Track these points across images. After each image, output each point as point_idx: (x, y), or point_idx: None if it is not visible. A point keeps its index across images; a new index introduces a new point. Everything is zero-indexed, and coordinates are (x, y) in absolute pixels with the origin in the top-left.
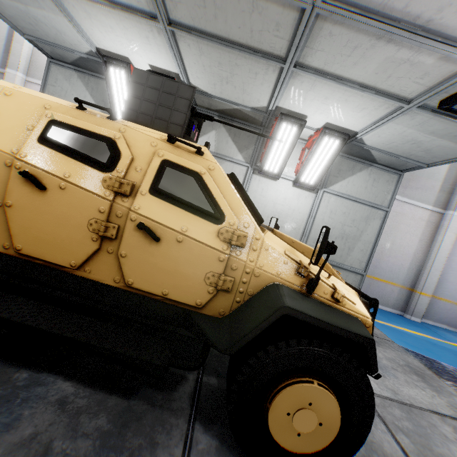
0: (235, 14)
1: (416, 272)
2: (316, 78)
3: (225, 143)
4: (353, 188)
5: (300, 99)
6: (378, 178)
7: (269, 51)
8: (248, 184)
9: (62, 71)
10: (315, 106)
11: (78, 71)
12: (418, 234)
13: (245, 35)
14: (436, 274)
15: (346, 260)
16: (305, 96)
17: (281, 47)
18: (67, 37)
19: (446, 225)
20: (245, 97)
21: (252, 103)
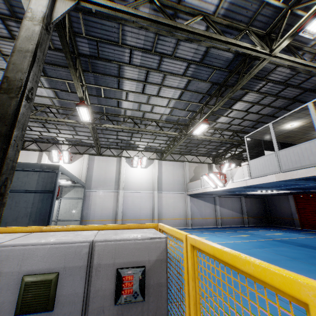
0: None
1: (115, 213)
2: None
3: None
4: (71, 195)
5: None
6: (78, 190)
7: None
8: None
9: None
10: None
11: None
12: (112, 200)
13: None
14: (120, 212)
15: (73, 217)
16: None
17: None
18: None
19: (119, 195)
20: None
21: None
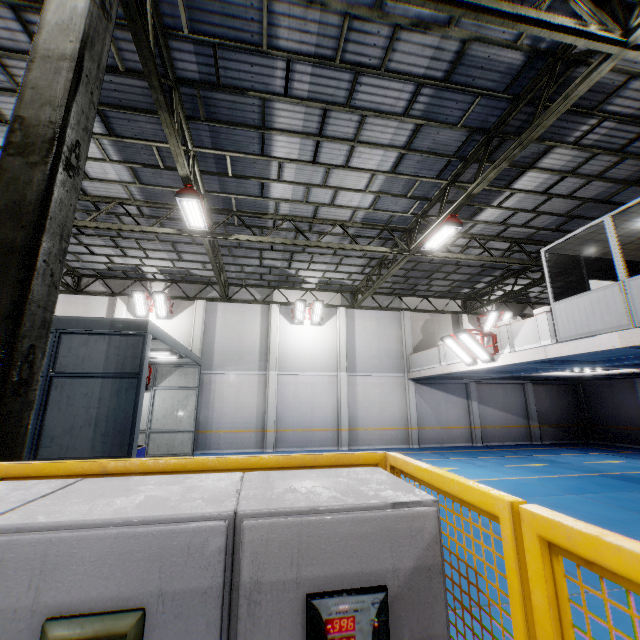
0: None
1: (263, 417)
2: None
3: None
4: (174, 382)
5: None
6: (187, 372)
7: None
8: None
9: None
10: None
11: None
12: (256, 392)
13: None
14: (273, 414)
15: (181, 426)
16: None
17: None
18: None
19: (268, 381)
20: None
21: None
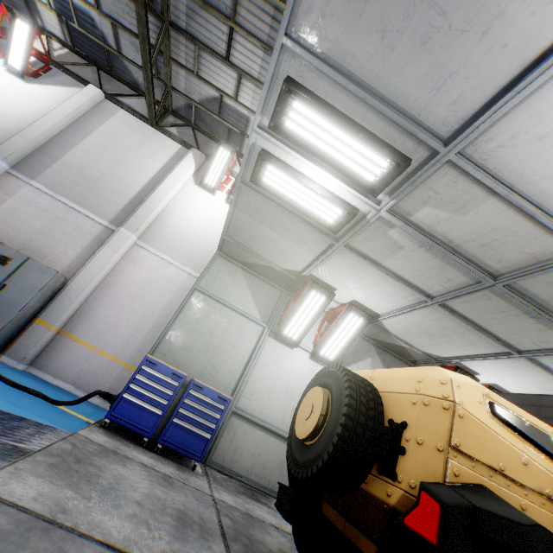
0: (516, 325)
1: None
2: (531, 366)
3: None
4: None
5: (492, 367)
6: None
7: (511, 344)
8: None
9: (227, 265)
10: (500, 373)
11: (244, 269)
12: None
13: (504, 332)
14: None
15: None
16: (501, 367)
17: (527, 347)
18: (285, 258)
19: None
20: (430, 346)
21: (429, 350)
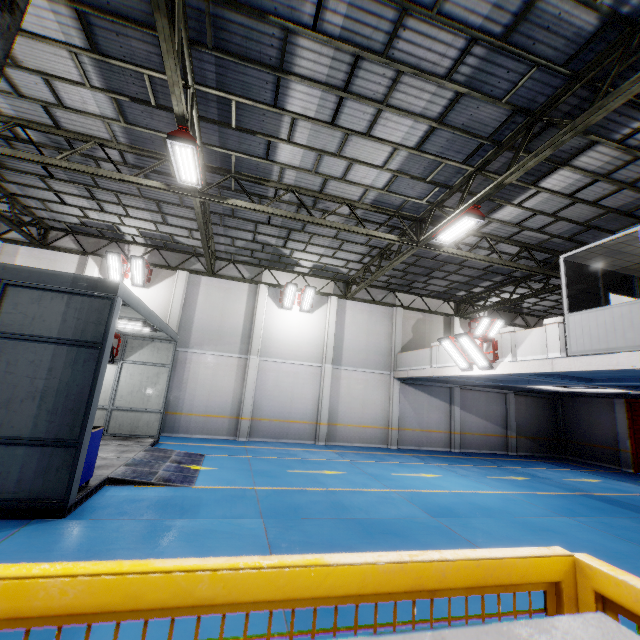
0: None
1: (239, 403)
2: None
3: None
4: (145, 357)
5: None
6: (161, 348)
7: None
8: None
9: None
10: None
11: None
12: (234, 376)
13: None
14: (250, 401)
15: (148, 405)
16: None
17: None
18: None
19: (248, 365)
20: None
21: None
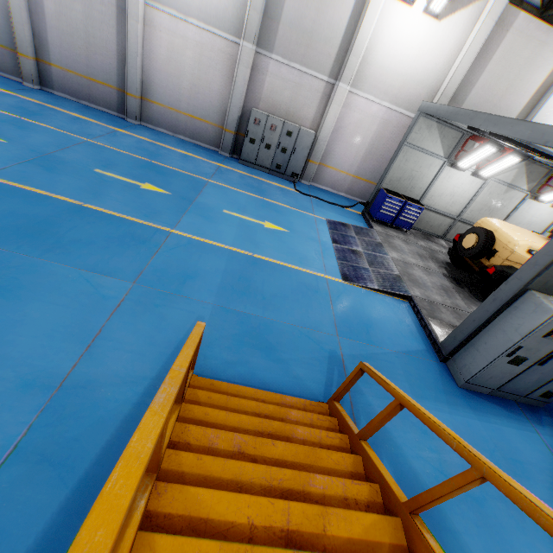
0: None
1: None
2: None
3: (519, 177)
4: None
5: None
6: None
7: None
8: (521, 204)
9: (426, 121)
10: None
11: (438, 122)
12: None
13: None
14: None
15: None
16: None
17: None
18: None
19: None
20: None
21: None
